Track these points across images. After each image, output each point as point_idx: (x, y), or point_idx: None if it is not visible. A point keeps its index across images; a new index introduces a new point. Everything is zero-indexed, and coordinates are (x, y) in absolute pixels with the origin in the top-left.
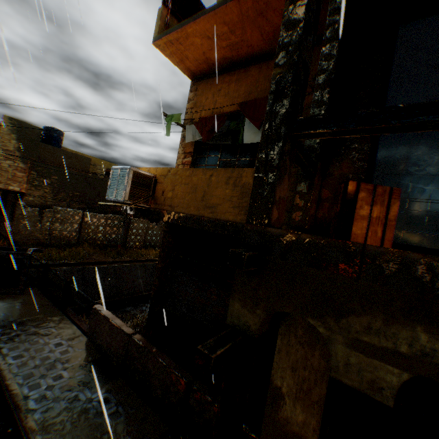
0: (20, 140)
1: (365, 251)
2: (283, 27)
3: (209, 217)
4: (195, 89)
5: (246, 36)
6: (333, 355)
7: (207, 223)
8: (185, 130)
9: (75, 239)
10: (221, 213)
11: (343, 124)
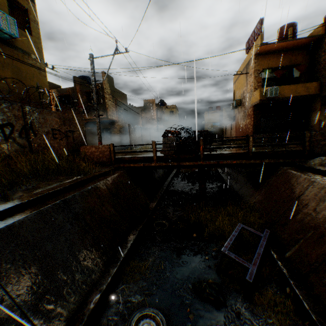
0: (110, 87)
1: None
2: None
3: (297, 95)
4: (257, 59)
5: (288, 46)
6: None
7: (297, 97)
8: (255, 74)
9: (141, 143)
10: (301, 94)
11: None
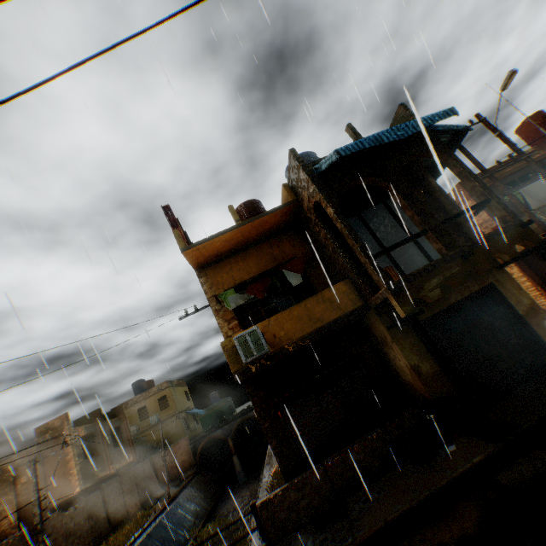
0: None
1: (414, 273)
2: (350, 234)
3: (322, 325)
4: (204, 274)
5: (249, 235)
6: (429, 297)
7: (323, 329)
8: (215, 305)
9: None
10: (328, 318)
11: (386, 251)
